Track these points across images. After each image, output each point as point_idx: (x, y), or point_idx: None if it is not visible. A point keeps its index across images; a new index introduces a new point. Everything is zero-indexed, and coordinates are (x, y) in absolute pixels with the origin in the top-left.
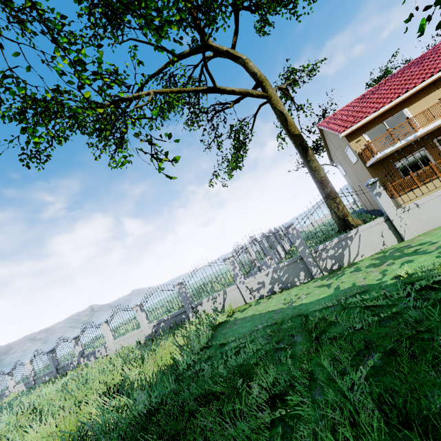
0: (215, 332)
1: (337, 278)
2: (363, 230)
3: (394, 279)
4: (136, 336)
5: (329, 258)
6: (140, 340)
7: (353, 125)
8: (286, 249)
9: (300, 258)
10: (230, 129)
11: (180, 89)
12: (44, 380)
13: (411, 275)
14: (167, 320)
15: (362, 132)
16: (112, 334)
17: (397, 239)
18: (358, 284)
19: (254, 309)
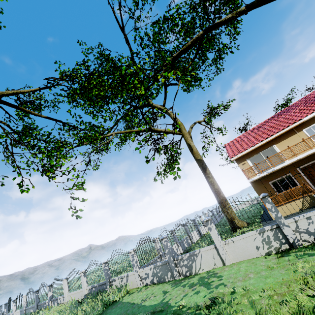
0: (106, 309)
1: (175, 287)
2: (203, 251)
3: (178, 306)
4: (79, 293)
5: (184, 266)
6: (81, 297)
7: (238, 154)
8: (201, 233)
9: (168, 262)
10: (165, 148)
11: (130, 131)
12: (30, 311)
13: (182, 308)
14: (96, 287)
15: (246, 158)
16: (68, 288)
17: (223, 262)
18: (170, 301)
19: (133, 296)
